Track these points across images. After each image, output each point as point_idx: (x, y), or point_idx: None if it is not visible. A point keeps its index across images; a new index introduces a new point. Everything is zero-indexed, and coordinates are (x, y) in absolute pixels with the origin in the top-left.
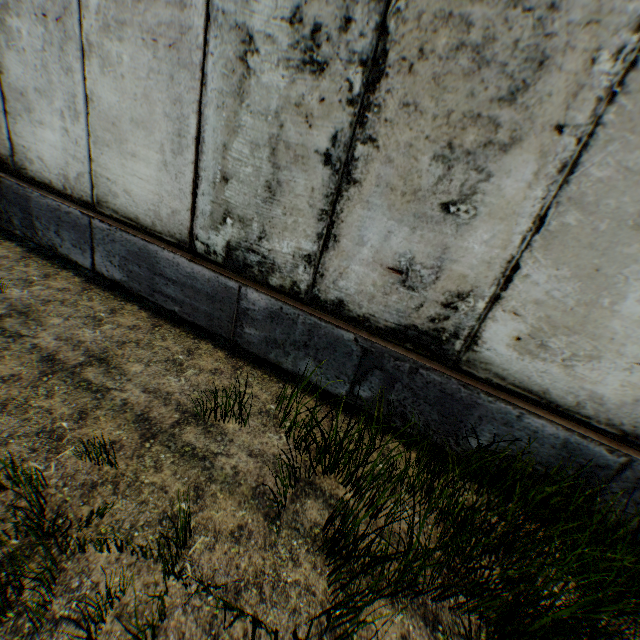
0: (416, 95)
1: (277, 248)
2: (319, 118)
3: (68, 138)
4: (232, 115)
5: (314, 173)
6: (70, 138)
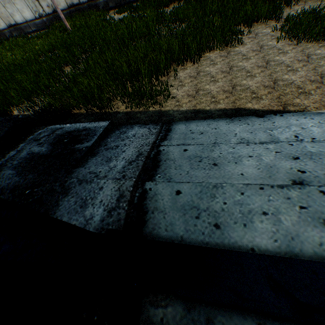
0: None
1: (41, 12)
2: None
3: (20, 16)
4: (28, 2)
5: (37, 3)
6: (20, 15)
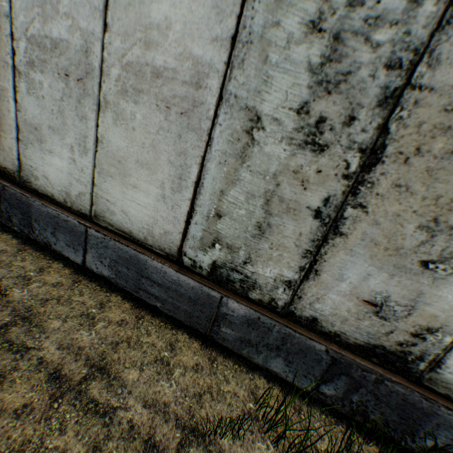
0: (408, 179)
1: (260, 272)
2: (314, 183)
3: (74, 165)
4: (232, 170)
5: (303, 222)
6: (76, 166)
